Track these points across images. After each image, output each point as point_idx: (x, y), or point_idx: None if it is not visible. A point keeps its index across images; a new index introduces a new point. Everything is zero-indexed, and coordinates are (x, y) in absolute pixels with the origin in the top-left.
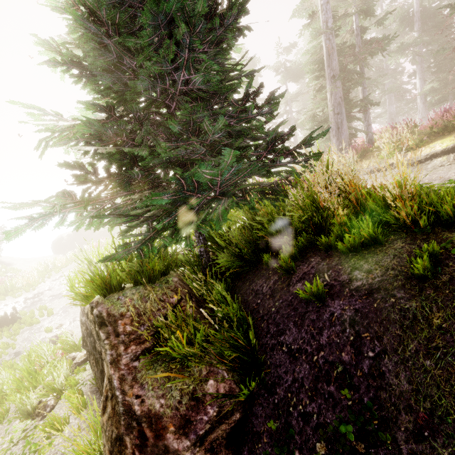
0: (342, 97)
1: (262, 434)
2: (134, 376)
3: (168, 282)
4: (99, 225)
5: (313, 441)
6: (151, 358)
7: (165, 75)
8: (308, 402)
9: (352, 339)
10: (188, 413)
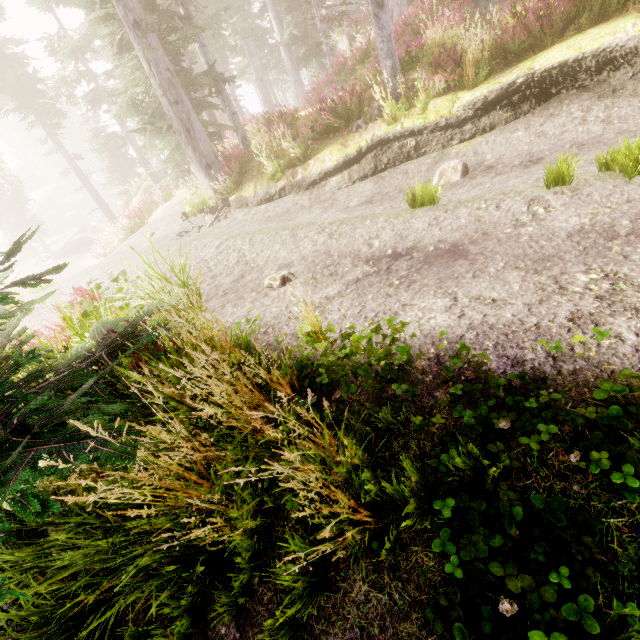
0: (170, 68)
1: None
2: None
3: None
4: None
5: None
6: None
7: None
8: None
9: None
10: None
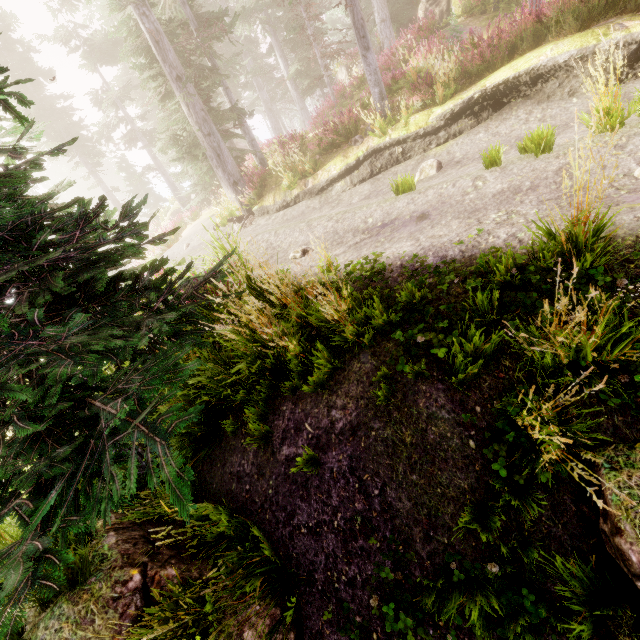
0: (204, 108)
1: (323, 629)
2: None
3: (105, 558)
4: None
5: (365, 598)
6: None
7: None
8: (348, 568)
9: (358, 486)
10: None
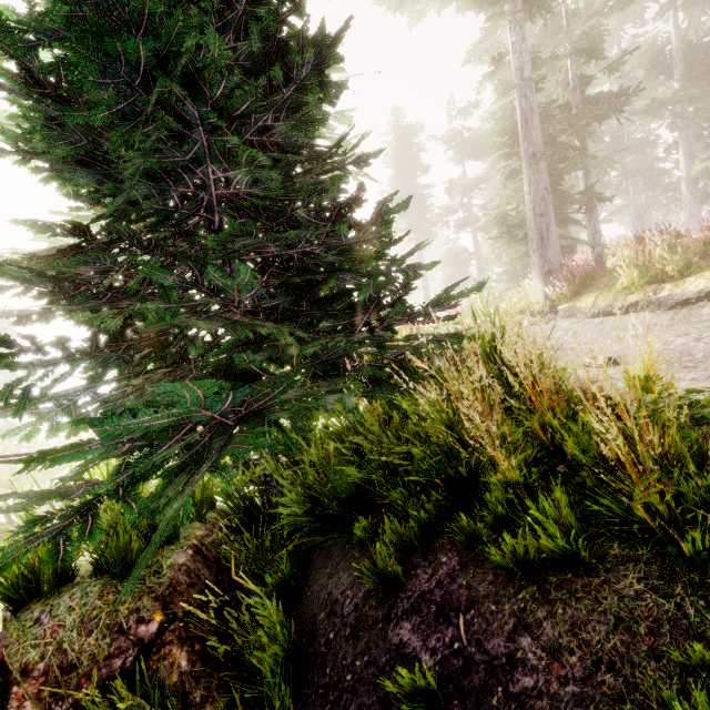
0: (548, 187)
1: None
2: None
3: (159, 571)
4: (75, 429)
5: None
6: None
7: (179, 170)
8: None
9: None
10: None
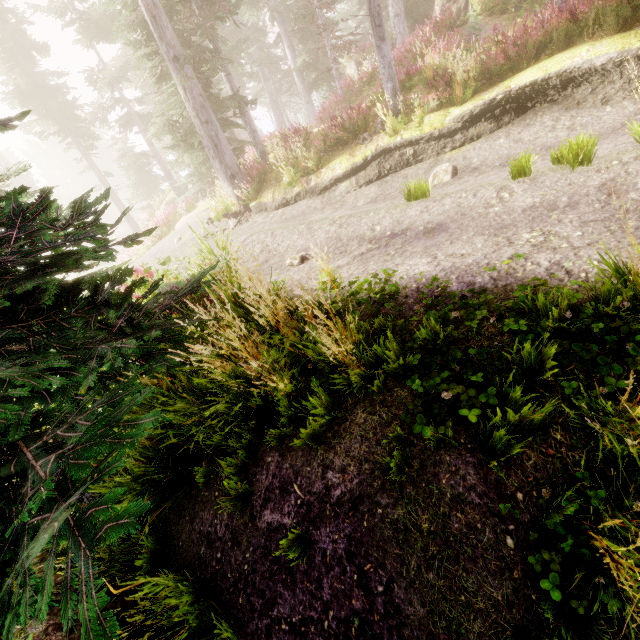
0: (202, 93)
1: None
2: None
3: None
4: None
5: None
6: None
7: None
8: None
9: (356, 578)
10: None
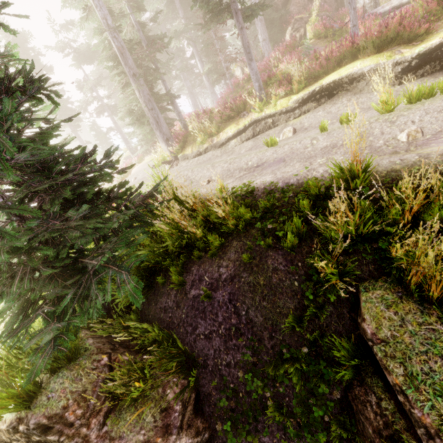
0: (149, 93)
1: (211, 392)
2: (110, 437)
3: (87, 349)
4: None
5: (236, 373)
6: (115, 415)
7: None
8: (226, 356)
9: (233, 310)
10: (165, 421)
